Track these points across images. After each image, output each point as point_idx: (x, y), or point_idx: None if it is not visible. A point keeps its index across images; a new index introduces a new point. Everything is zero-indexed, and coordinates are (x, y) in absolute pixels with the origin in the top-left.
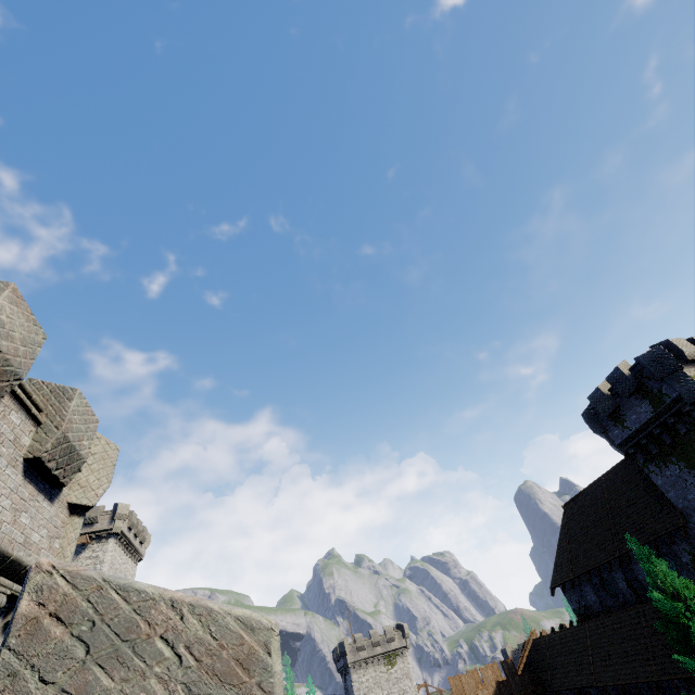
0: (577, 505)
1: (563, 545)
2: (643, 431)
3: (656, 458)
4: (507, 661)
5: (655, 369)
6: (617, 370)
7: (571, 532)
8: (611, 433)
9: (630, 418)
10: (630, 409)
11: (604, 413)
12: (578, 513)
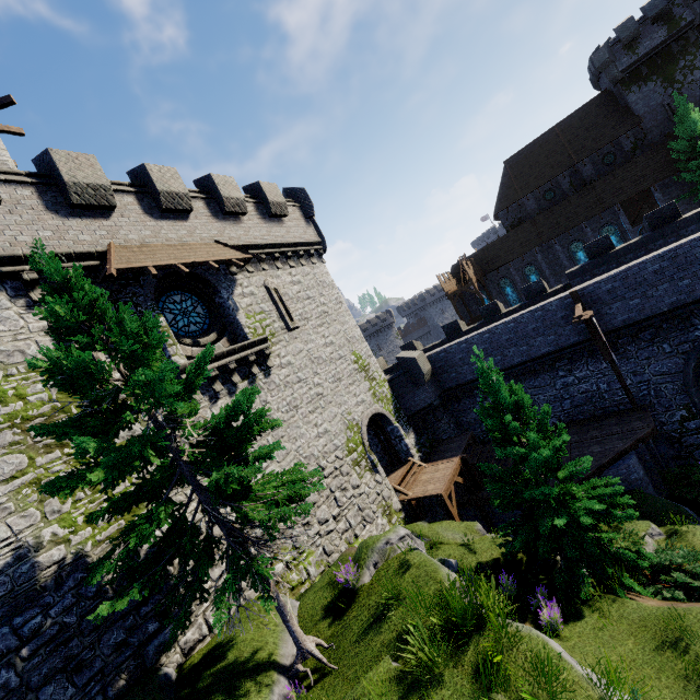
0: (523, 155)
1: (507, 185)
2: (647, 56)
3: (641, 80)
4: (472, 260)
5: None
6: None
7: (517, 174)
8: (619, 62)
9: (643, 45)
10: (647, 37)
11: (626, 41)
12: (525, 159)
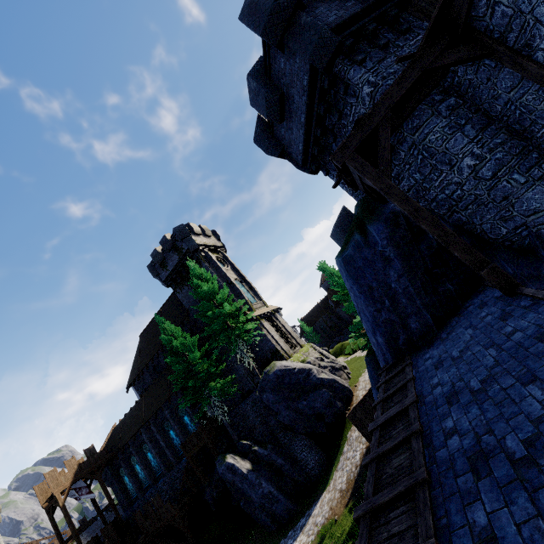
0: (147, 331)
1: (137, 358)
2: (175, 270)
3: (180, 285)
4: (90, 448)
5: (180, 234)
6: (164, 237)
7: (142, 348)
8: (161, 275)
9: (170, 264)
10: (170, 259)
11: (158, 263)
12: (147, 335)
